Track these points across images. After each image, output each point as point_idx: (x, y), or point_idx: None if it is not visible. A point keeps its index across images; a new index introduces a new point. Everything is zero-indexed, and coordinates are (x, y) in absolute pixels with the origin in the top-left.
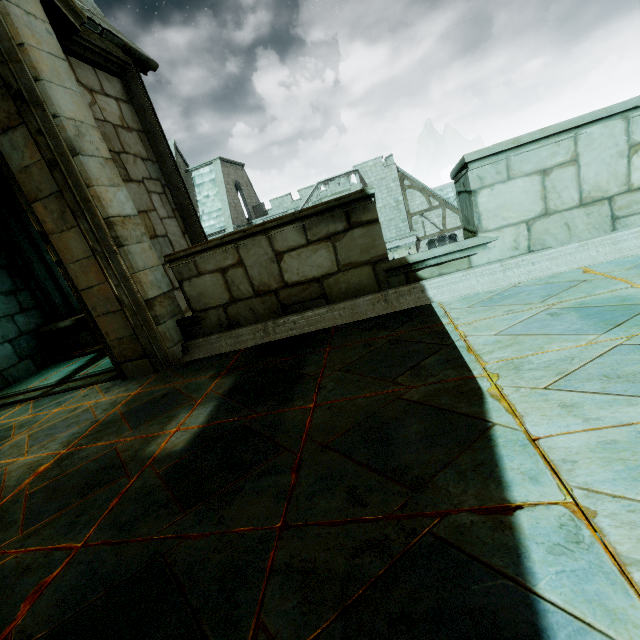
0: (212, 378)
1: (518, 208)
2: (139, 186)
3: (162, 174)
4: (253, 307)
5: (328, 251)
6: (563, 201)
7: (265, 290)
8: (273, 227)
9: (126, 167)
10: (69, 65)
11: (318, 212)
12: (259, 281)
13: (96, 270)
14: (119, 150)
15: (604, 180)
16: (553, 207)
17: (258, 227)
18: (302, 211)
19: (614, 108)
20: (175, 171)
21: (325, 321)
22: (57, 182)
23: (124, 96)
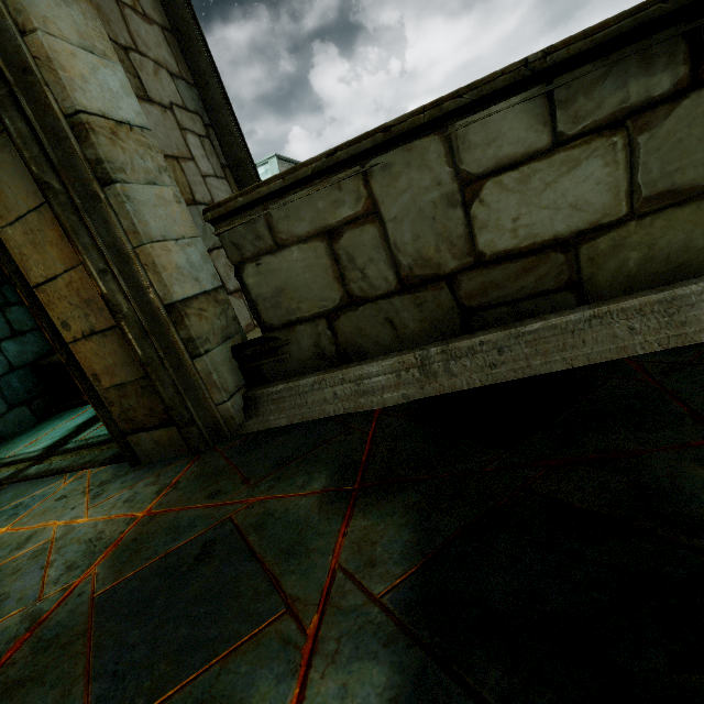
0: (328, 504)
1: None
2: (164, 114)
3: (204, 107)
4: (393, 316)
5: (609, 162)
6: None
7: (425, 276)
8: (462, 109)
9: (140, 76)
10: None
11: (600, 46)
12: (413, 255)
13: (57, 238)
14: (126, 44)
15: None
16: None
17: (422, 113)
18: (551, 50)
19: None
20: (224, 104)
21: (587, 345)
22: None
23: None
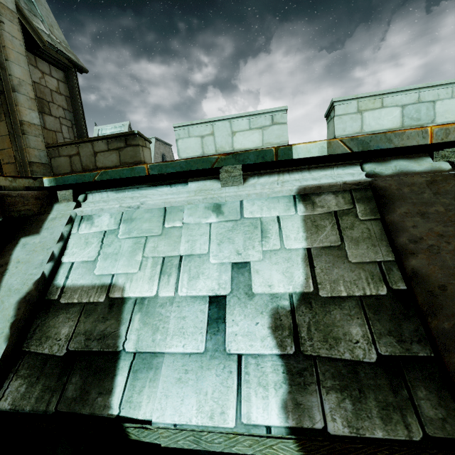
0: None
1: (193, 150)
2: (56, 119)
3: (74, 119)
4: None
5: (117, 155)
6: (209, 150)
7: (87, 169)
8: (95, 140)
9: (51, 109)
10: (35, 60)
11: (114, 137)
12: (85, 164)
13: (8, 142)
14: (50, 101)
15: (224, 144)
16: (206, 152)
17: (89, 139)
18: (108, 135)
19: (226, 117)
20: (82, 119)
21: None
22: (1, 100)
23: (64, 80)
